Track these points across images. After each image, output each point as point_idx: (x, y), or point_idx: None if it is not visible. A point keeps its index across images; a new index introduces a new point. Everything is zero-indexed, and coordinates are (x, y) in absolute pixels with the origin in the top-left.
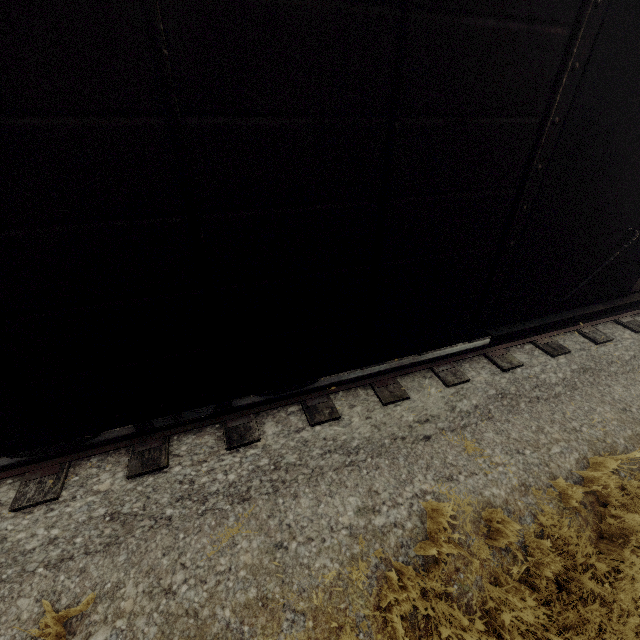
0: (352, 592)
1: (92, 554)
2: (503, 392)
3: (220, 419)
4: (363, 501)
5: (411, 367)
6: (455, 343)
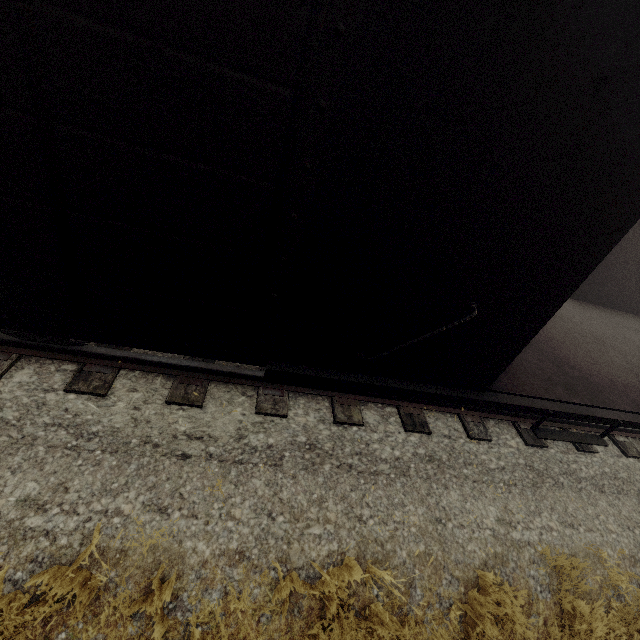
0: None
1: None
2: (314, 444)
3: None
4: (41, 492)
5: (235, 377)
6: (225, 359)
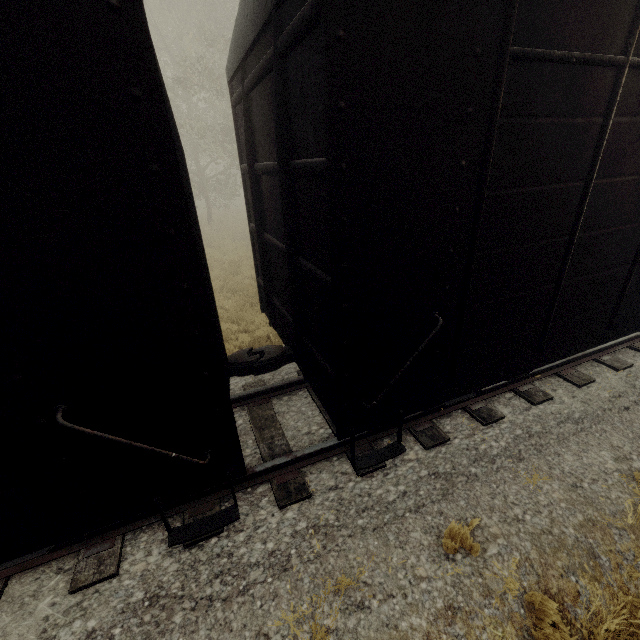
0: None
1: (437, 502)
2: None
3: (462, 405)
4: (613, 453)
5: (580, 359)
6: None
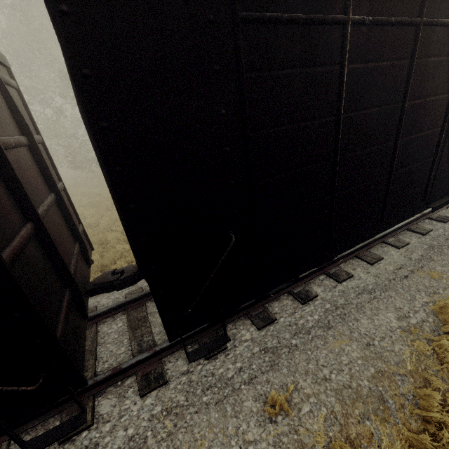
0: (423, 359)
1: (266, 372)
2: (431, 245)
3: (287, 290)
4: (396, 314)
5: (372, 243)
6: (414, 215)
